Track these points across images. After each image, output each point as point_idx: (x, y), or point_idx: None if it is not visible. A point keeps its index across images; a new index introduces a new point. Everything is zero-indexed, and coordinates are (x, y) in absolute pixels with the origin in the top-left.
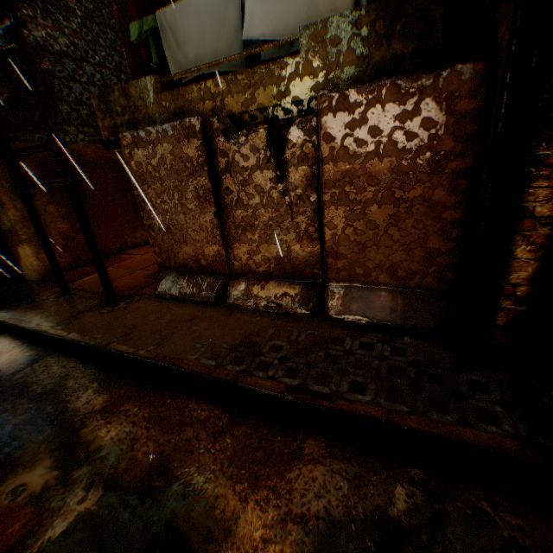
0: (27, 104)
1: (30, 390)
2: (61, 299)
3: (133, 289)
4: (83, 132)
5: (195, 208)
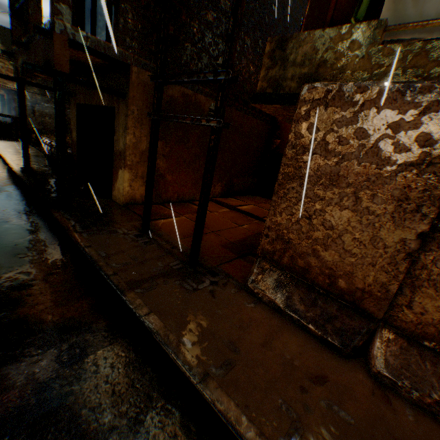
0: (180, 46)
1: (80, 428)
2: (140, 240)
3: (213, 259)
4: (209, 86)
5: (382, 213)
